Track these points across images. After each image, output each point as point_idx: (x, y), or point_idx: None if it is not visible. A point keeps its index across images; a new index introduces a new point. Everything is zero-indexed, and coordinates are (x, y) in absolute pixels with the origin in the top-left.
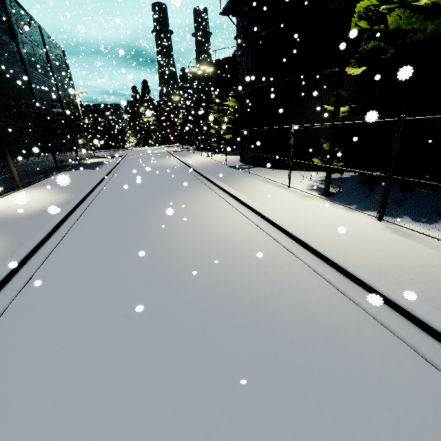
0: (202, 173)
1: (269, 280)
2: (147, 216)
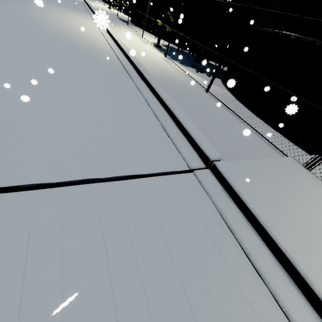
0: (92, 8)
1: (88, 42)
2: (33, 4)
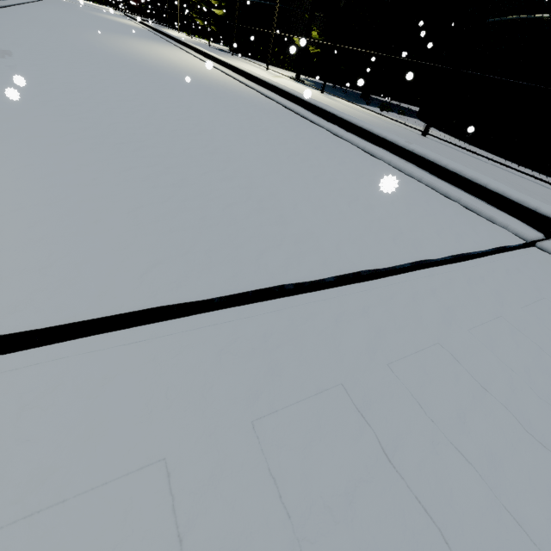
0: (174, 36)
1: (210, 78)
2: (97, 34)
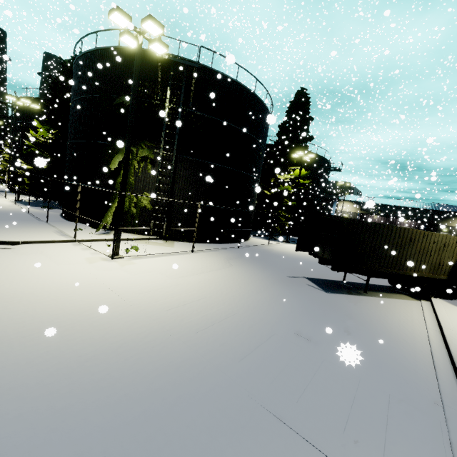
0: None
1: None
2: None
